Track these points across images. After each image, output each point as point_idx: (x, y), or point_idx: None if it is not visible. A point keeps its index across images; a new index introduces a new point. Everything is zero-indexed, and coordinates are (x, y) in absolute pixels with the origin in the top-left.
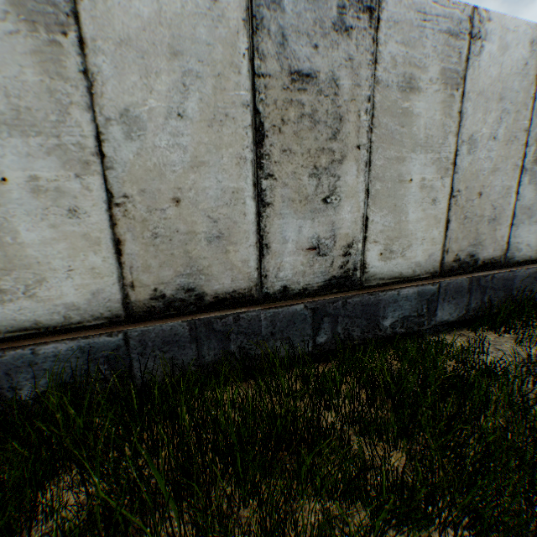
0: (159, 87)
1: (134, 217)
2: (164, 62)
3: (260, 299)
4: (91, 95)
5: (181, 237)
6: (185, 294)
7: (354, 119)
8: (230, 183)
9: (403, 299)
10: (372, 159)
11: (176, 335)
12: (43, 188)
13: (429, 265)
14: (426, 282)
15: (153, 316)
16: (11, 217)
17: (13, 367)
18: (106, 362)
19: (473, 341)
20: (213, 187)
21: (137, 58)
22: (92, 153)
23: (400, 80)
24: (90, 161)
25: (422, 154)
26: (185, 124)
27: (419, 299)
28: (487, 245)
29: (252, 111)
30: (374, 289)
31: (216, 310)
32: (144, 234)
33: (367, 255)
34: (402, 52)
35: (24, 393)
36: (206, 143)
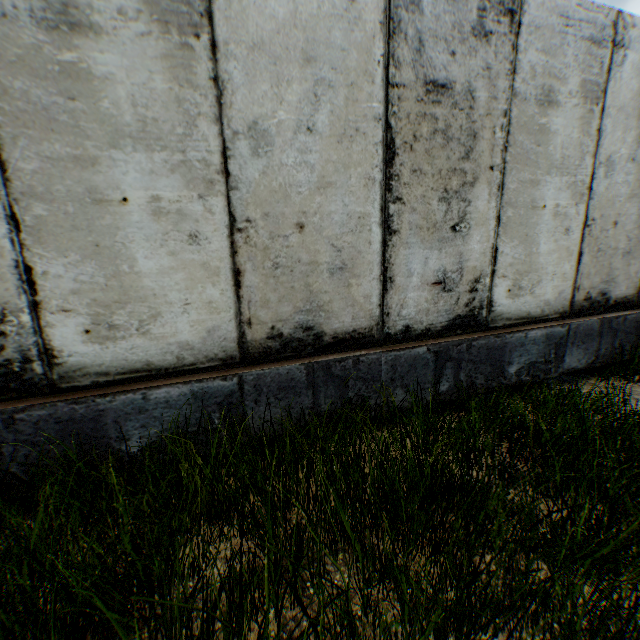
0: (290, 98)
1: (256, 245)
2: (297, 69)
3: (380, 341)
4: (219, 105)
5: (303, 268)
6: (303, 334)
7: (488, 136)
8: (356, 207)
9: (530, 343)
10: (505, 182)
11: (292, 380)
12: (163, 210)
13: (558, 304)
14: (555, 323)
15: (269, 358)
16: (129, 243)
17: (122, 413)
18: (219, 409)
19: (612, 389)
20: (339, 211)
21: (269, 64)
22: (217, 172)
23: (538, 93)
24: (214, 180)
25: (557, 177)
26: (314, 140)
27: (547, 342)
28: (619, 282)
29: (384, 125)
30: (500, 331)
31: (335, 352)
32: (265, 264)
33: (494, 291)
34: (541, 61)
35: (131, 444)
36: (335, 161)
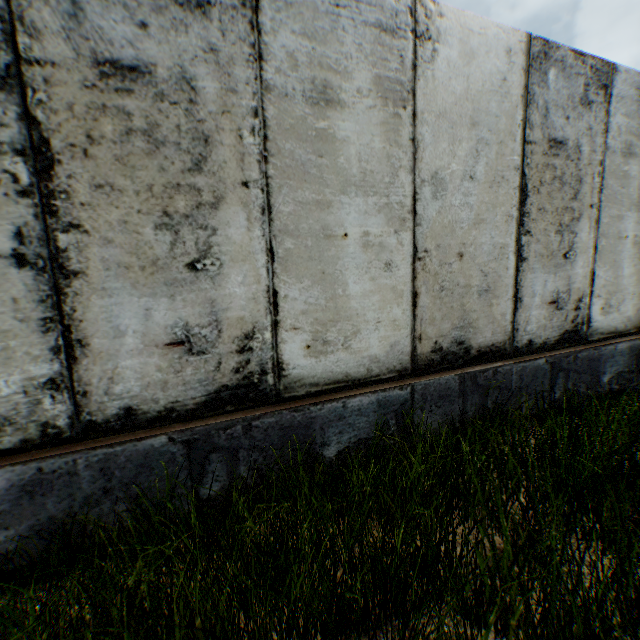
0: (460, 153)
1: (429, 271)
2: (466, 131)
3: (510, 353)
4: (414, 159)
5: (460, 291)
6: (457, 348)
7: (588, 181)
8: (499, 239)
9: (617, 355)
10: (599, 217)
11: (449, 389)
12: (370, 243)
13: (635, 320)
14: (634, 337)
15: (431, 370)
16: (344, 270)
17: (326, 420)
18: (395, 416)
19: None
20: (487, 243)
21: (448, 128)
22: (408, 211)
23: (621, 147)
24: (405, 218)
25: (634, 213)
26: (474, 185)
27: (629, 354)
28: None
29: (520, 173)
30: (596, 344)
31: (477, 363)
32: (434, 287)
33: (591, 309)
34: (623, 122)
35: (330, 449)
36: (486, 202)
